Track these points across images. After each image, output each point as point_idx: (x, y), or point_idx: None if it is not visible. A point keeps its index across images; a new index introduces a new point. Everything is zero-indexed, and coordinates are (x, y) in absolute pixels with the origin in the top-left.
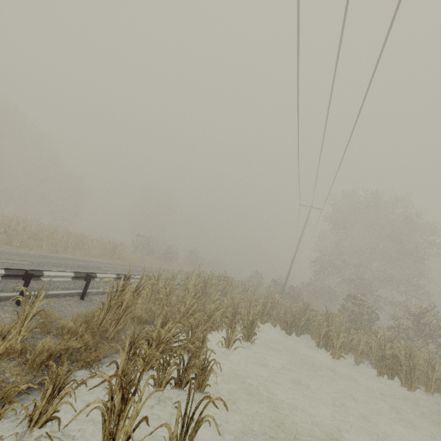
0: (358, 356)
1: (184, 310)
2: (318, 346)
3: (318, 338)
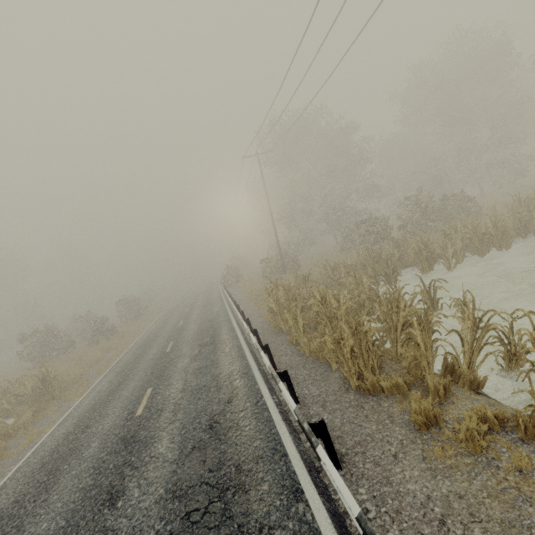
0: (459, 255)
1: (471, 325)
2: (424, 273)
3: (421, 266)
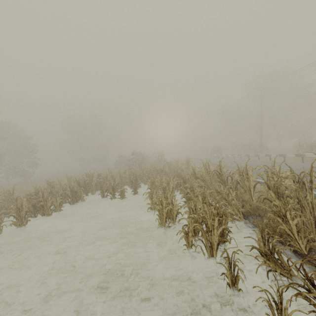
0: None
1: None
2: None
3: None
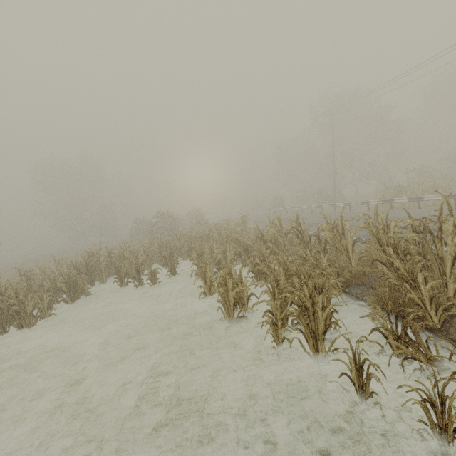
0: None
1: None
2: None
3: None
